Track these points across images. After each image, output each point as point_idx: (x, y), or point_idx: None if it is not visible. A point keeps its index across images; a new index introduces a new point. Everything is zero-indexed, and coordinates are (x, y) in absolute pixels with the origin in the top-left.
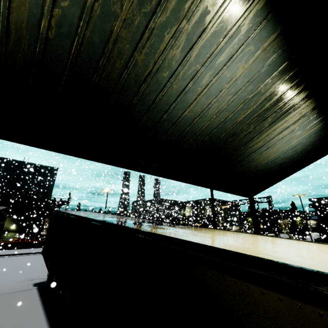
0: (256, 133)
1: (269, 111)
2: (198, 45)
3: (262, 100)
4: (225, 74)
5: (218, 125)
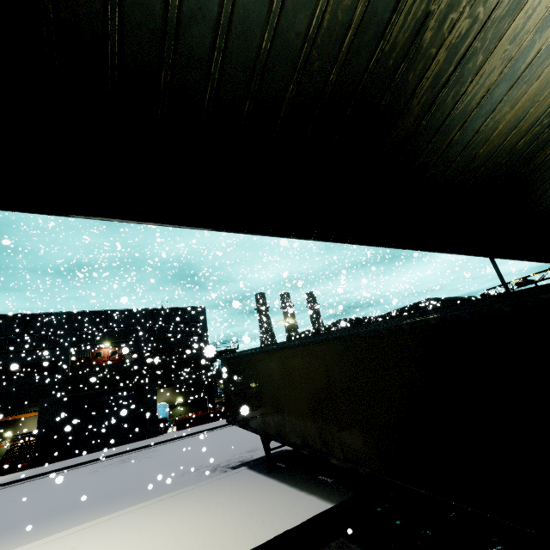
0: None
1: None
2: None
3: None
4: None
5: None
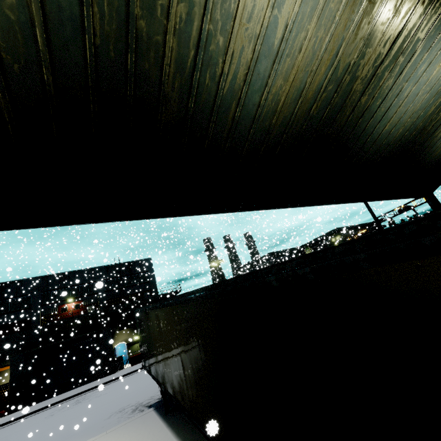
0: None
1: None
2: (406, 68)
3: None
4: (423, 79)
5: (410, 127)
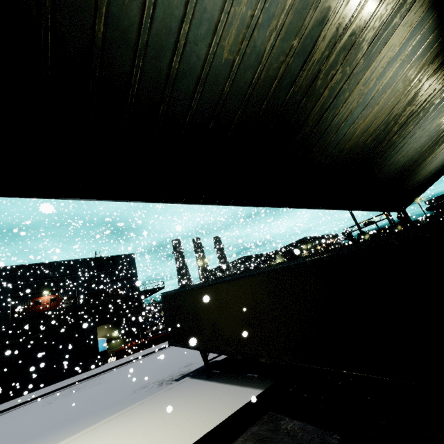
0: (428, 155)
1: (441, 138)
2: (422, 120)
3: (440, 133)
4: (427, 128)
5: (410, 158)
